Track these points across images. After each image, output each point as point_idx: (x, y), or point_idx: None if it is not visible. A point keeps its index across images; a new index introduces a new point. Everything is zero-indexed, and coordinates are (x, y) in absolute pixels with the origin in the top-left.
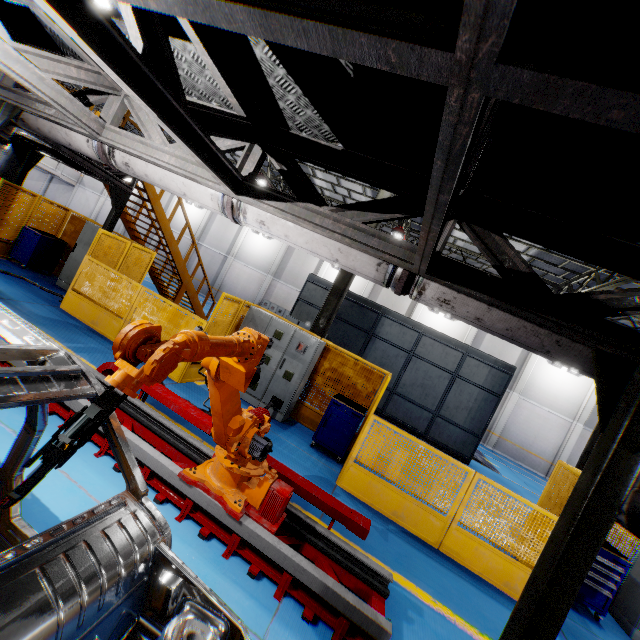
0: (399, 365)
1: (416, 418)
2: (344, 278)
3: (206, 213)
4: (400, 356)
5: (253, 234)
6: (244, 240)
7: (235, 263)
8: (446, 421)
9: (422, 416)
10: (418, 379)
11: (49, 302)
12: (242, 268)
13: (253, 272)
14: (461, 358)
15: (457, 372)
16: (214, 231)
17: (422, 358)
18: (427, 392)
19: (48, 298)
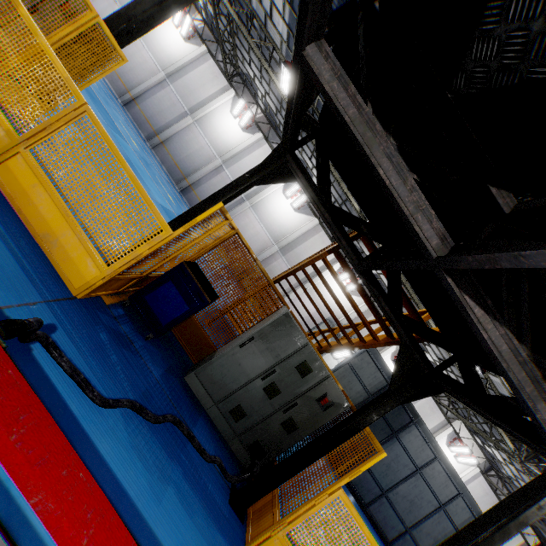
0: (403, 474)
1: (391, 525)
2: (521, 523)
3: (247, 140)
4: (408, 467)
5: (282, 195)
6: (270, 195)
7: (249, 211)
8: (413, 539)
9: (396, 526)
10: (411, 494)
11: (234, 542)
12: (253, 221)
13: (262, 232)
14: (455, 495)
15: (446, 506)
16: (245, 164)
17: (425, 480)
18: (412, 509)
19: (222, 510)
